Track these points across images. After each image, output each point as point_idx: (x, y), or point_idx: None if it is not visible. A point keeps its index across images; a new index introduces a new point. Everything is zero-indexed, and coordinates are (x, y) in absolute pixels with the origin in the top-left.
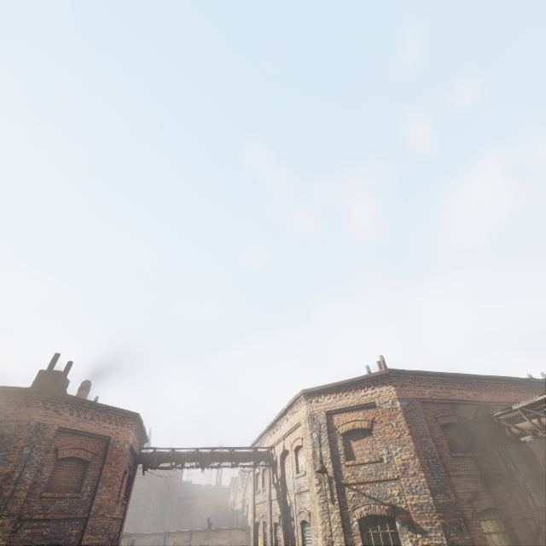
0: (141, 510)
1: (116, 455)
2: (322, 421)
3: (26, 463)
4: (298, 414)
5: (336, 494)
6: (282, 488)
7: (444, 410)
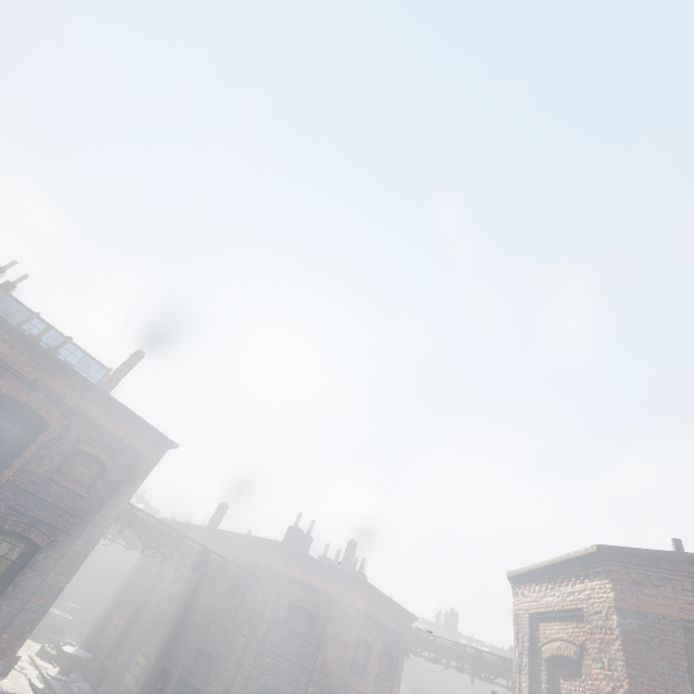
0: None
1: (339, 616)
2: (525, 629)
3: (267, 601)
4: None
5: None
6: None
7: None
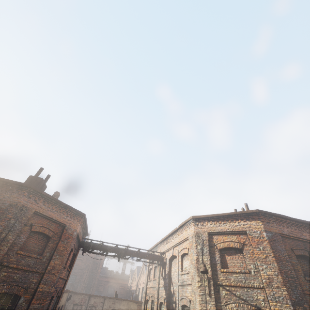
0: (77, 278)
1: (68, 237)
2: (205, 238)
3: (11, 229)
4: (186, 232)
5: (213, 290)
6: (168, 280)
7: (298, 245)
